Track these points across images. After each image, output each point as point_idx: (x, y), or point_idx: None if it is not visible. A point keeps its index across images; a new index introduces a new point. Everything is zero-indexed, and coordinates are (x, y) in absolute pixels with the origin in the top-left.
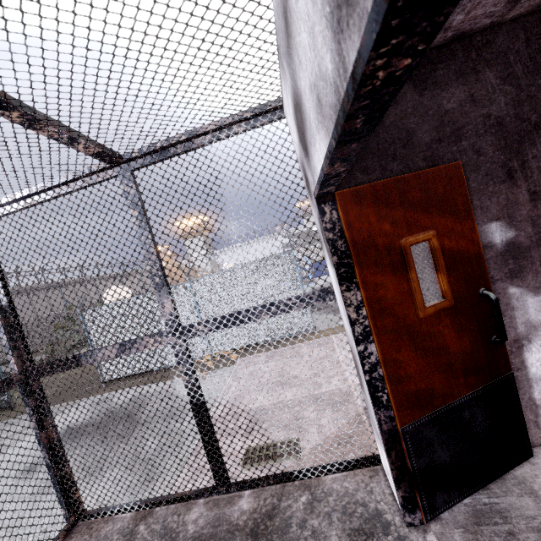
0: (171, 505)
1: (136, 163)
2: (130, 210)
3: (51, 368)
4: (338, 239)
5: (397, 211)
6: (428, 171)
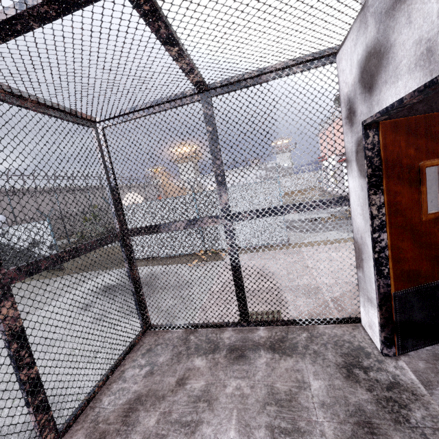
0: (208, 328)
1: (215, 91)
2: (206, 126)
3: (139, 231)
4: (375, 157)
5: (421, 141)
6: None
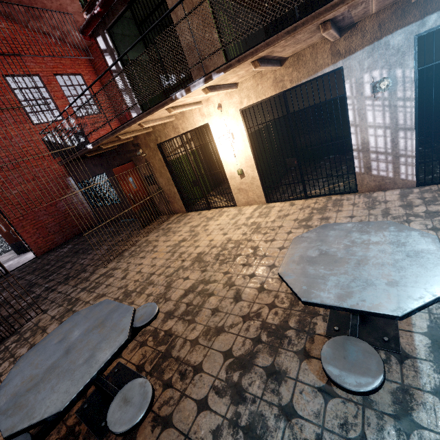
0: None
1: None
2: None
3: None
4: None
5: None
6: None
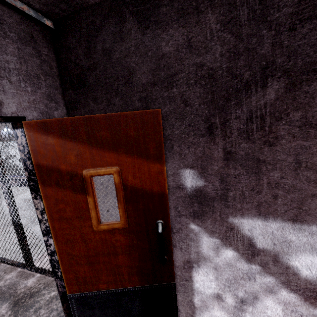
0: (8, 265)
1: None
2: None
3: None
4: (27, 160)
5: (83, 146)
6: (122, 114)
